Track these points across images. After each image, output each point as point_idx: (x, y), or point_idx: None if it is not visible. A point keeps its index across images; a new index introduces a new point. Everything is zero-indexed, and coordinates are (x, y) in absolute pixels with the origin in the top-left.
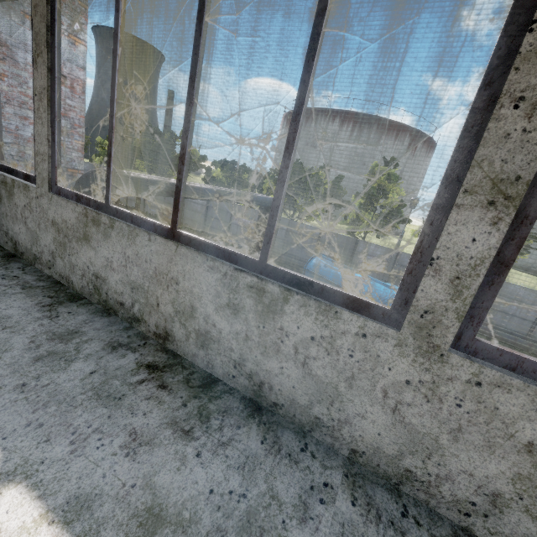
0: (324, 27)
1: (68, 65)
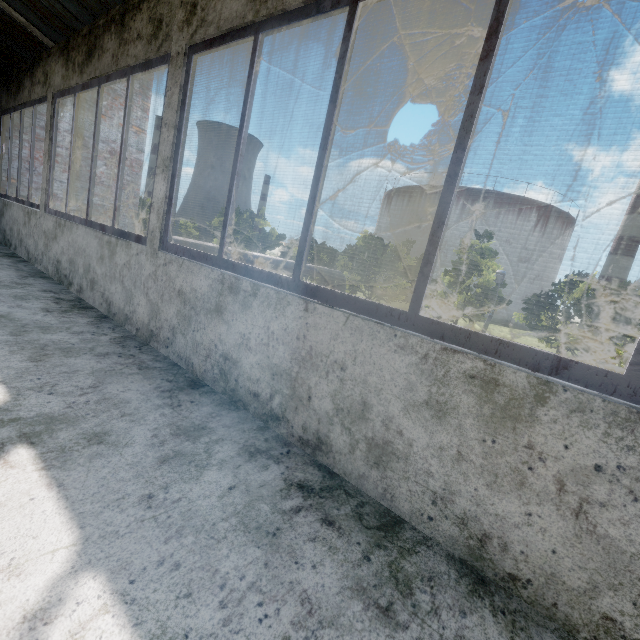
0: (130, 103)
1: (130, 149)
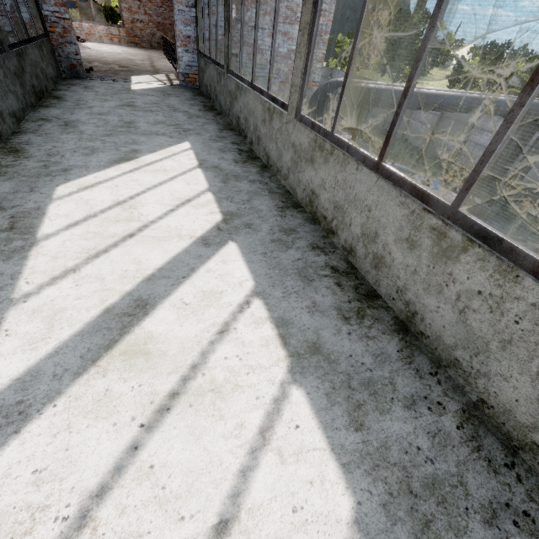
0: None
1: None
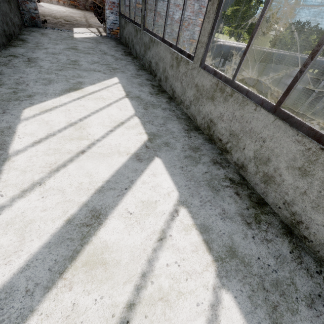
0: None
1: None
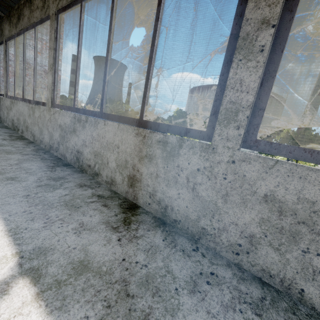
0: (36, 40)
1: None
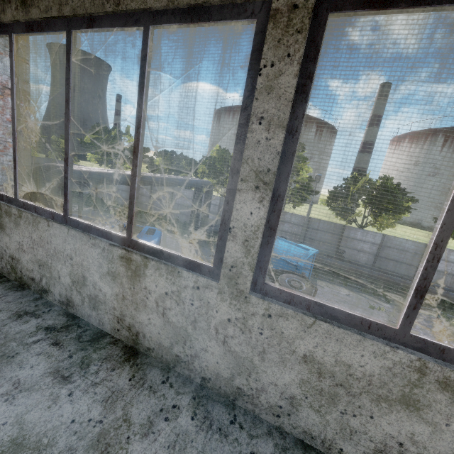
0: (148, 67)
1: None
